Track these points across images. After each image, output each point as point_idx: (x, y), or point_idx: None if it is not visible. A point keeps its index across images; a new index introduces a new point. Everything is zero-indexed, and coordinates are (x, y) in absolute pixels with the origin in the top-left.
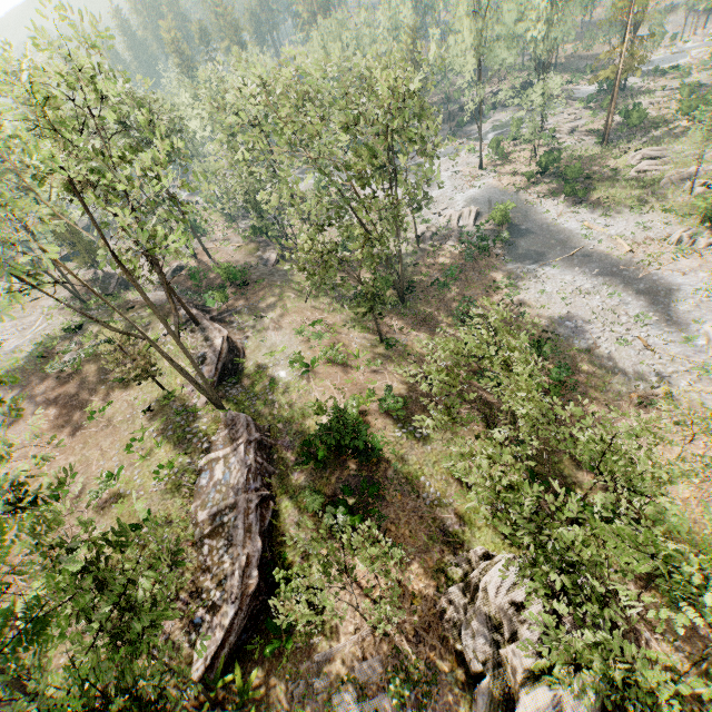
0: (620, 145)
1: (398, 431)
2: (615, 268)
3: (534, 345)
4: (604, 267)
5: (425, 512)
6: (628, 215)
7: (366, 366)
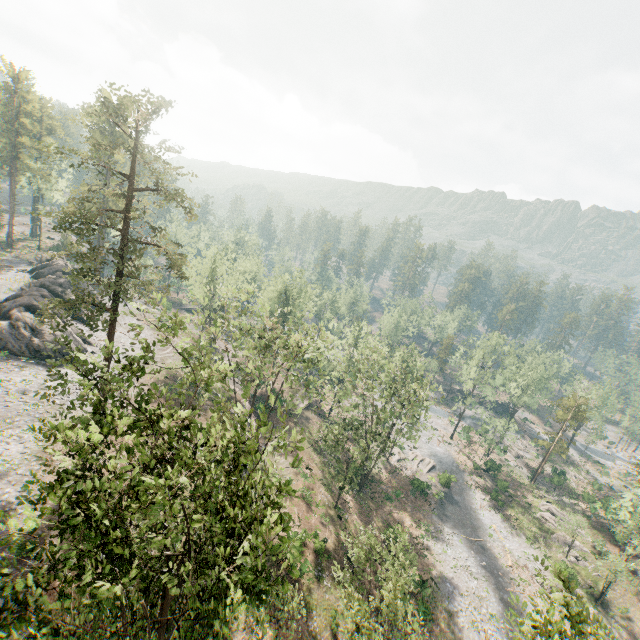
0: (541, 489)
1: (317, 571)
2: (496, 571)
3: (420, 582)
4: (490, 565)
5: (305, 633)
6: (522, 540)
7: (319, 516)
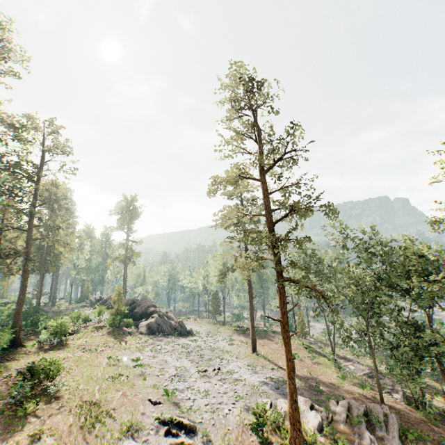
0: None
1: None
2: None
3: None
4: None
5: None
6: None
7: None
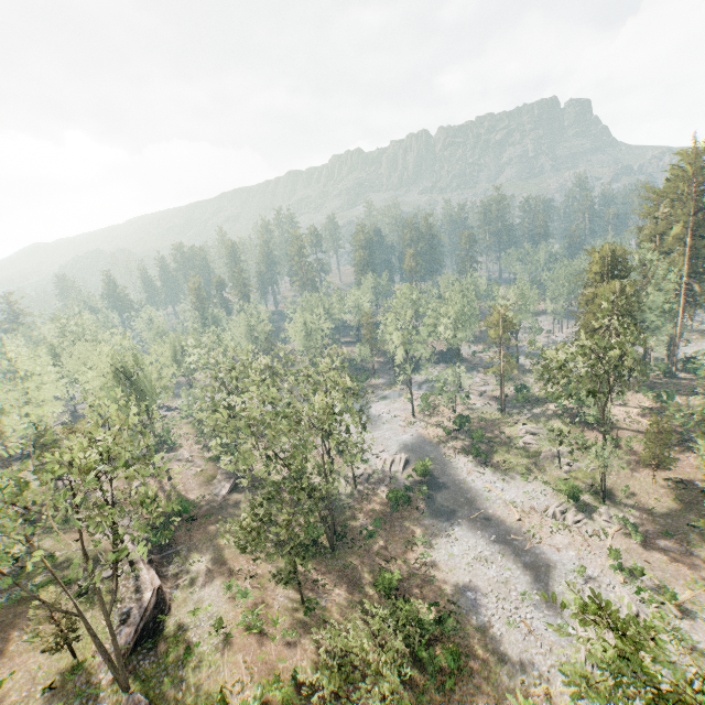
0: (513, 415)
1: None
2: (508, 536)
3: (437, 620)
4: (500, 533)
5: None
6: (518, 481)
7: (282, 635)
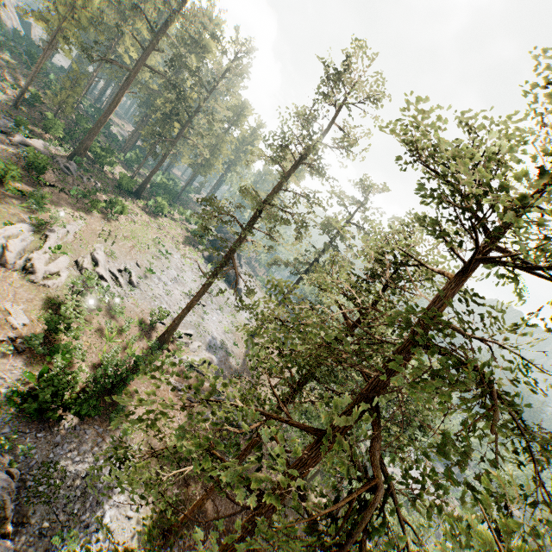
0: None
1: None
2: None
3: None
4: None
5: None
6: None
7: None
